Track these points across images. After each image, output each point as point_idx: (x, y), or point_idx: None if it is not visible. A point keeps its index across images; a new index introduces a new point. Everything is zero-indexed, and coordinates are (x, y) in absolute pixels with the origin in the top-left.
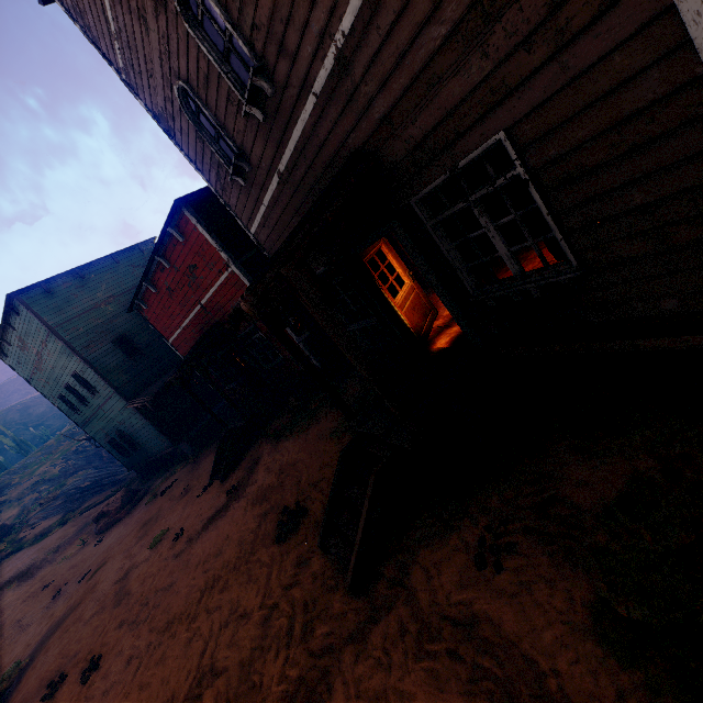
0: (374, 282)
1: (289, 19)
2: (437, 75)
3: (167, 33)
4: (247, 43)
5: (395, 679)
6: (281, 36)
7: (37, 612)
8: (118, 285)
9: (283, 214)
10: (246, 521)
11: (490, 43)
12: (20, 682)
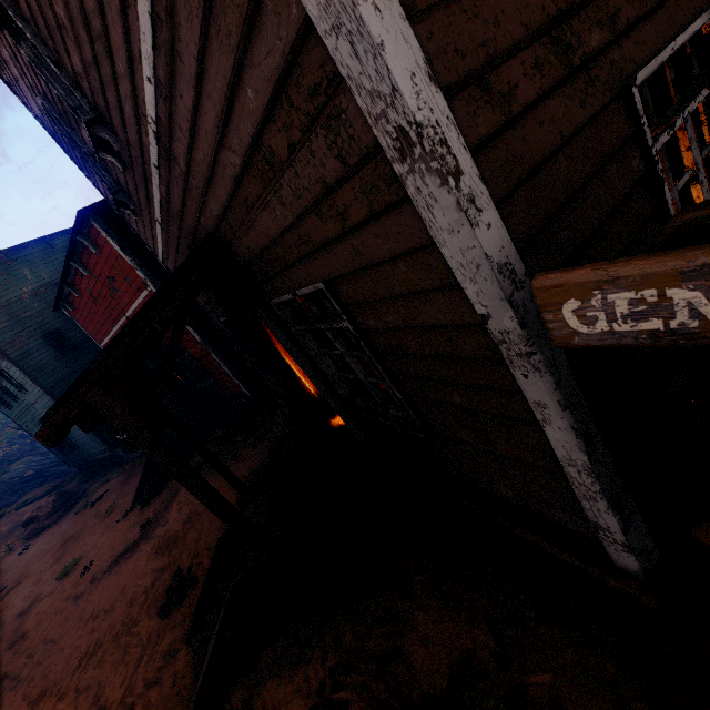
0: (272, 347)
1: (102, 80)
2: (250, 199)
3: (8, 43)
4: (77, 87)
5: None
6: (102, 95)
7: None
8: (52, 272)
9: (178, 258)
10: (145, 573)
11: (283, 194)
12: None
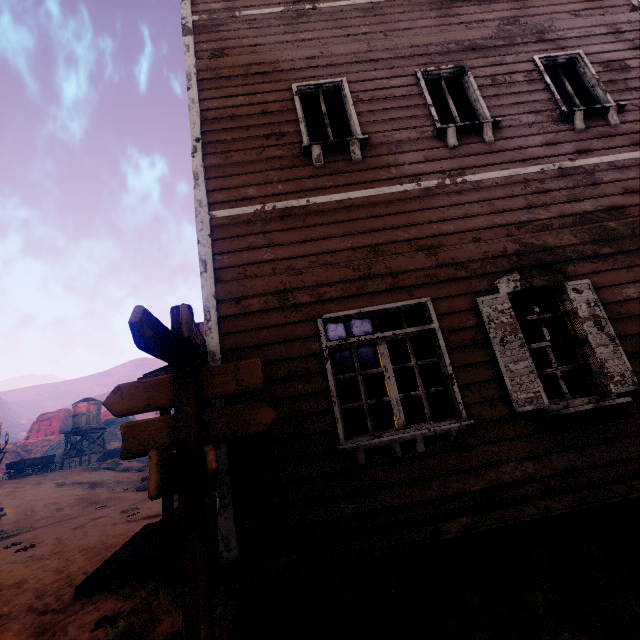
0: None
1: None
2: None
3: None
4: None
5: (9, 639)
6: None
7: (71, 509)
8: None
9: None
10: None
11: None
12: (18, 535)
